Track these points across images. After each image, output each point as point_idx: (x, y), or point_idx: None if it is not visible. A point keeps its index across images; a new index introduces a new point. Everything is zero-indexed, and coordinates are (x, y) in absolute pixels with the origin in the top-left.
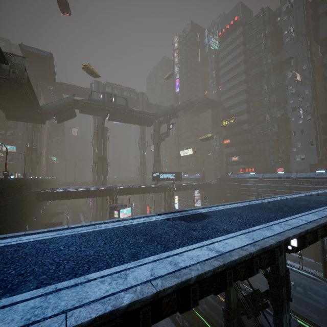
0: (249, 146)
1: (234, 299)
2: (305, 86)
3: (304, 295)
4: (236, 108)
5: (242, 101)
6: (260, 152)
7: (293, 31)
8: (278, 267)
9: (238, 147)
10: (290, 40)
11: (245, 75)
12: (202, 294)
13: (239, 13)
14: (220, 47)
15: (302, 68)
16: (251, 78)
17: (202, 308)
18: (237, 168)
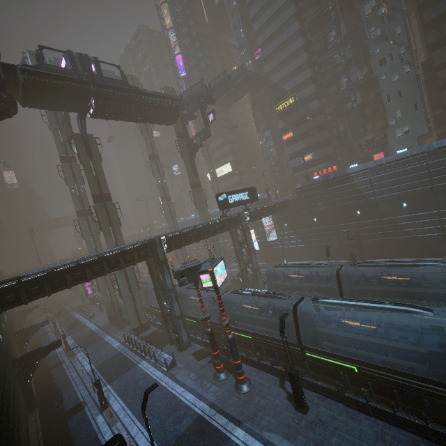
0: (326, 133)
1: None
2: (395, 22)
3: None
4: (293, 79)
5: (302, 66)
6: (340, 140)
7: None
8: None
9: (309, 140)
10: None
11: (298, 22)
12: None
13: None
14: None
15: None
16: (308, 26)
17: None
18: (308, 172)
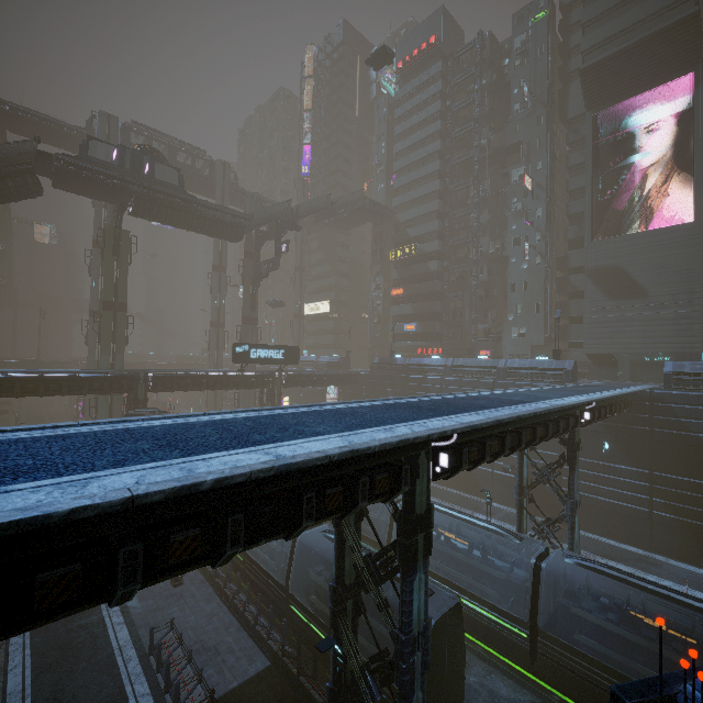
0: (437, 304)
1: (352, 567)
2: (538, 202)
3: (482, 561)
4: (419, 225)
5: (432, 214)
6: (455, 318)
7: (527, 93)
8: (413, 500)
9: (418, 306)
10: (522, 108)
11: (440, 162)
12: (254, 531)
13: (440, 30)
14: (399, 94)
15: (535, 167)
16: (450, 170)
17: (309, 605)
18: (413, 346)
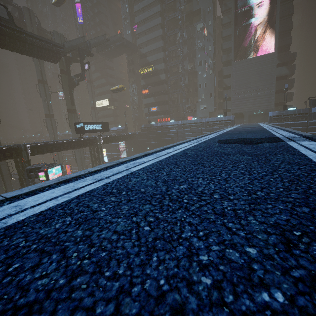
0: (166, 96)
1: None
2: (210, 42)
3: None
4: (153, 55)
5: (159, 48)
6: (174, 103)
7: None
8: None
9: (157, 98)
10: None
11: (161, 18)
12: None
13: None
14: None
15: (208, 23)
16: (166, 23)
17: None
18: (155, 118)
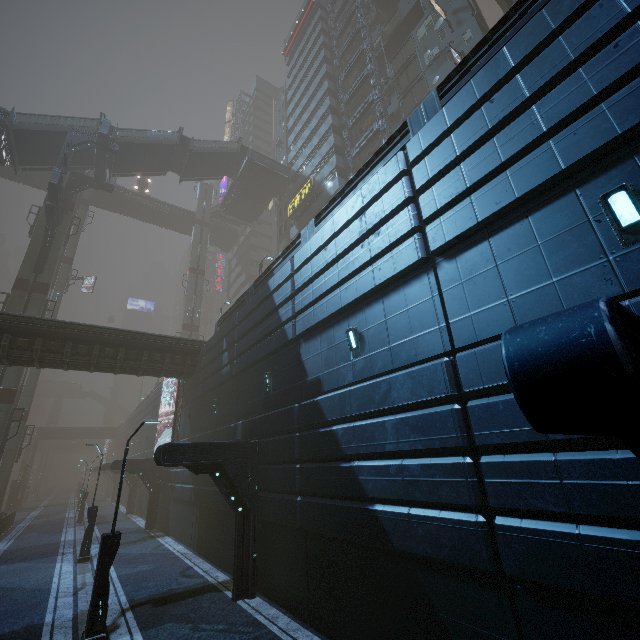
0: None
1: None
2: (462, 27)
3: None
4: (314, 157)
5: (327, 135)
6: None
7: None
8: None
9: None
10: None
11: (329, 81)
12: None
13: None
14: (289, 68)
15: (445, 0)
16: (342, 84)
17: None
18: None
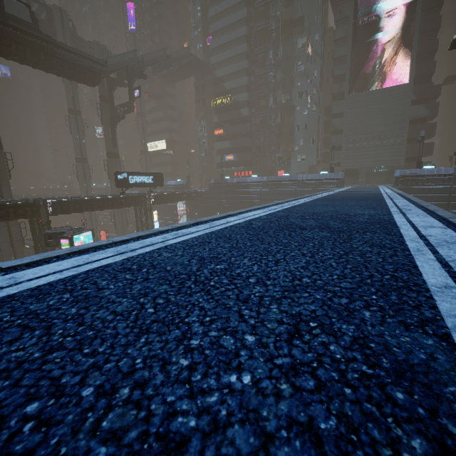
0: (248, 140)
1: None
2: (315, 65)
3: None
4: (233, 80)
5: (242, 71)
6: (259, 150)
7: None
8: None
9: (235, 142)
10: None
11: (247, 27)
12: None
13: None
14: None
15: (314, 38)
16: (254, 35)
17: None
18: (231, 171)
